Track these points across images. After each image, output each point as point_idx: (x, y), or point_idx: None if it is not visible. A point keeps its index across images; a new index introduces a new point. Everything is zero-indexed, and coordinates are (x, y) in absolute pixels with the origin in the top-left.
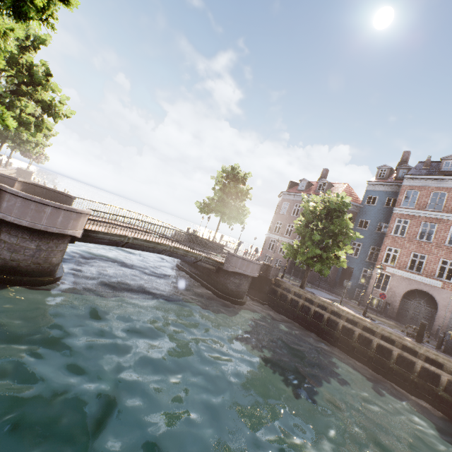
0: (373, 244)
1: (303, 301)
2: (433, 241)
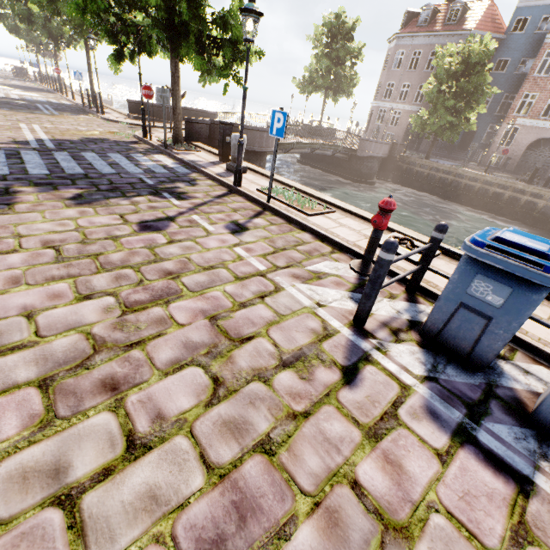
0: (508, 91)
1: (429, 172)
2: None
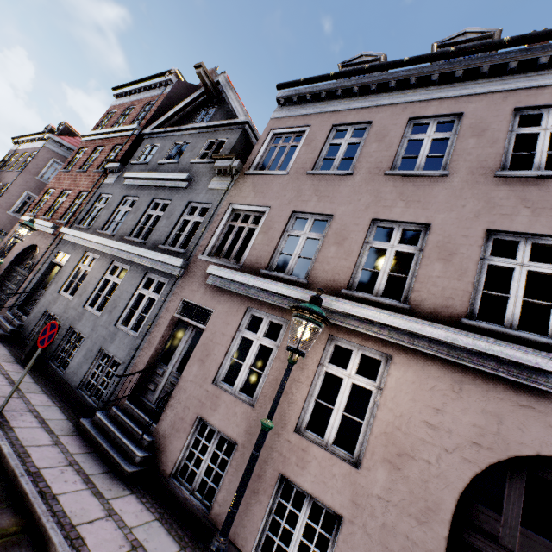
0: None
1: None
2: (89, 170)
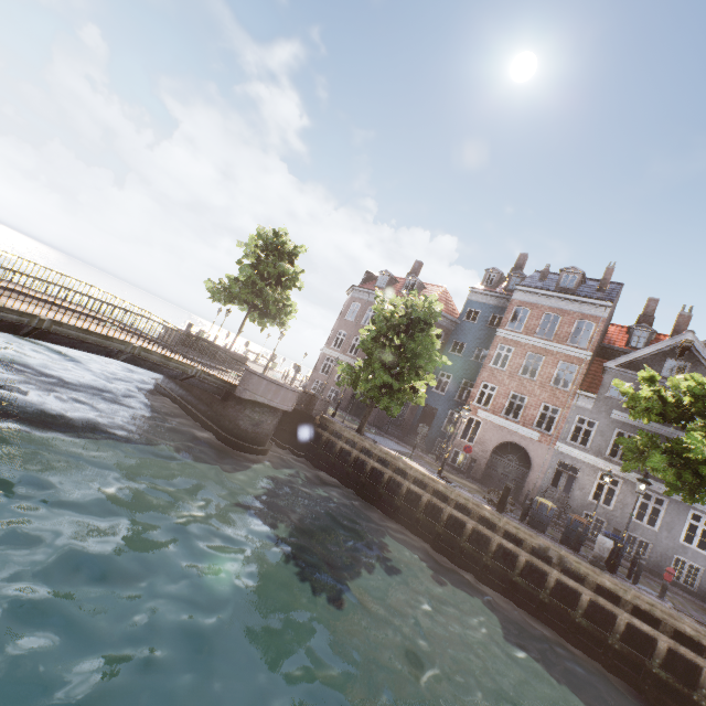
0: (466, 376)
1: (358, 453)
2: (537, 379)
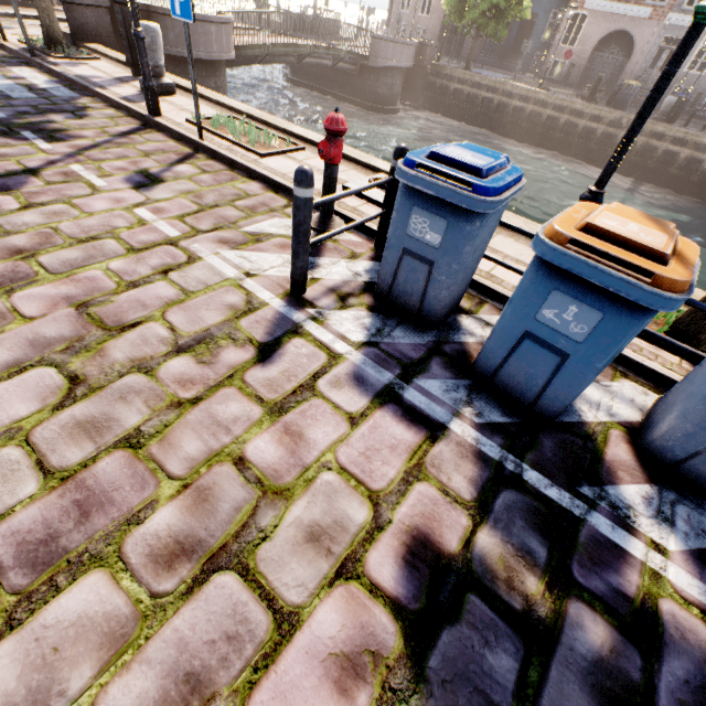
0: None
1: (469, 90)
2: None
